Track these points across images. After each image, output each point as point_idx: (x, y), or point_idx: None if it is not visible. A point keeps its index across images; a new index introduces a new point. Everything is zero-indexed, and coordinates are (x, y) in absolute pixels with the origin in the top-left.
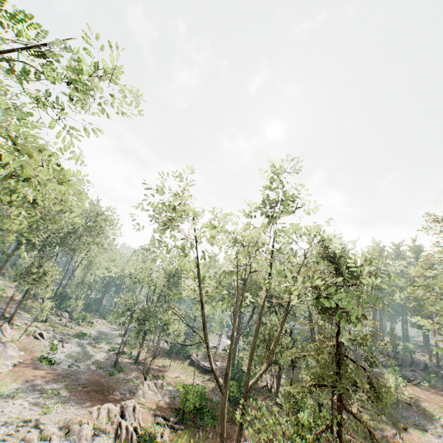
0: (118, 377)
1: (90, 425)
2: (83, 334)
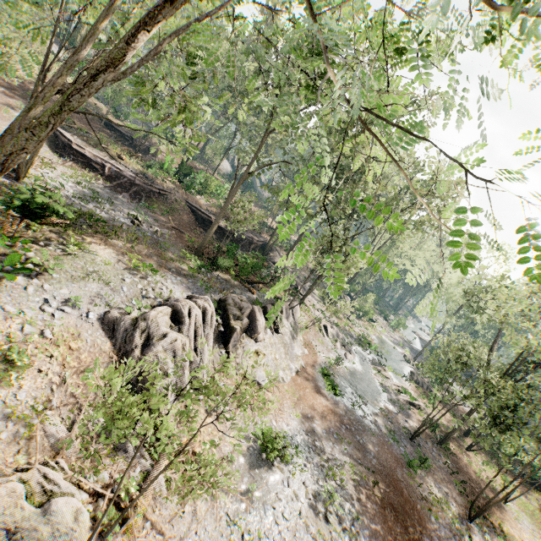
0: (420, 477)
1: None
2: (366, 343)
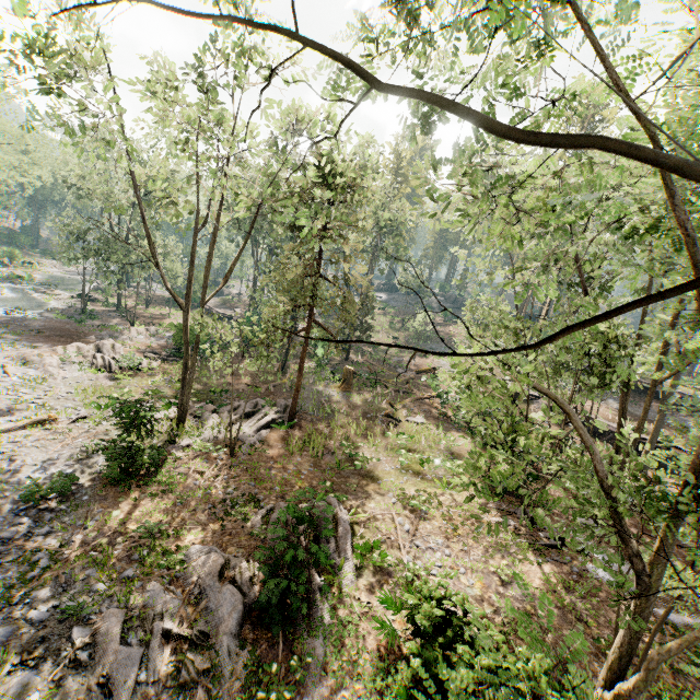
0: (92, 324)
1: (55, 357)
2: (18, 278)
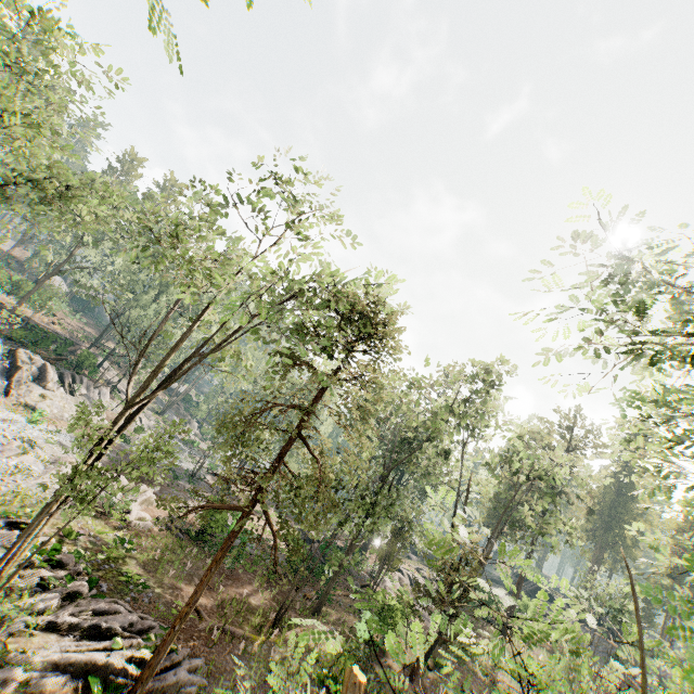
0: (182, 485)
1: None
2: (191, 442)
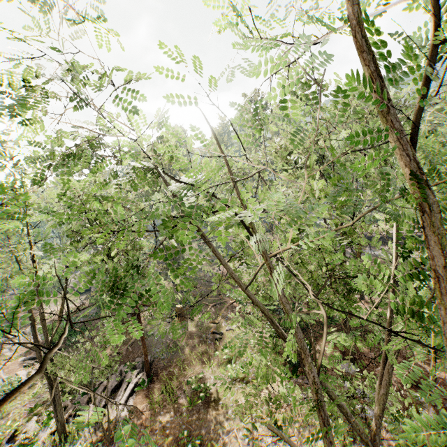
0: None
1: None
2: None
